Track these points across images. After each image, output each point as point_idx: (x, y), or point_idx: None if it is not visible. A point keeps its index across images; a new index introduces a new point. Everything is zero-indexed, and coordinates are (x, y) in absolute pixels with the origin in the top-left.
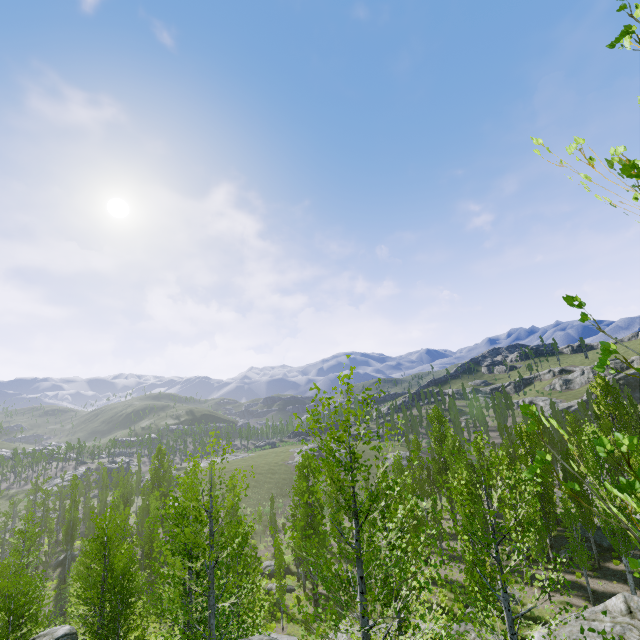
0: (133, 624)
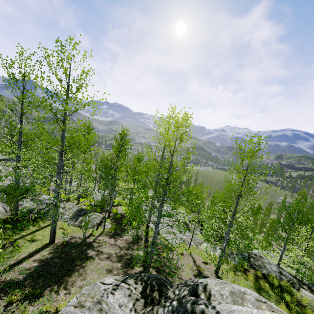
0: (177, 204)
